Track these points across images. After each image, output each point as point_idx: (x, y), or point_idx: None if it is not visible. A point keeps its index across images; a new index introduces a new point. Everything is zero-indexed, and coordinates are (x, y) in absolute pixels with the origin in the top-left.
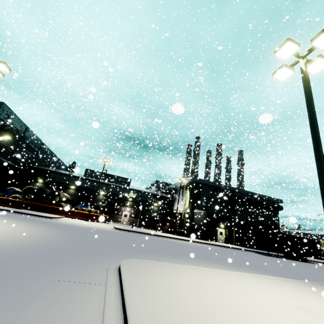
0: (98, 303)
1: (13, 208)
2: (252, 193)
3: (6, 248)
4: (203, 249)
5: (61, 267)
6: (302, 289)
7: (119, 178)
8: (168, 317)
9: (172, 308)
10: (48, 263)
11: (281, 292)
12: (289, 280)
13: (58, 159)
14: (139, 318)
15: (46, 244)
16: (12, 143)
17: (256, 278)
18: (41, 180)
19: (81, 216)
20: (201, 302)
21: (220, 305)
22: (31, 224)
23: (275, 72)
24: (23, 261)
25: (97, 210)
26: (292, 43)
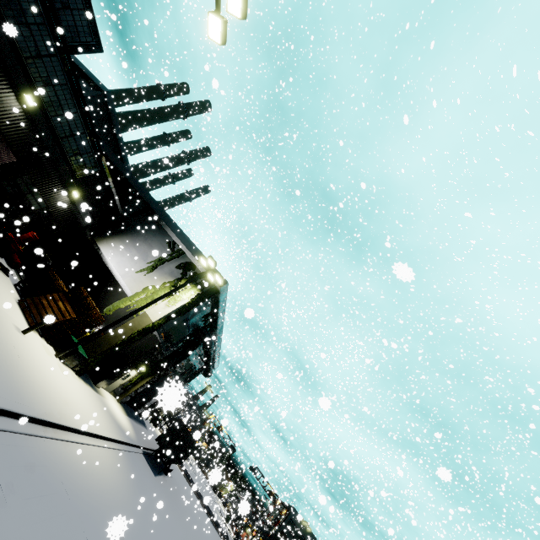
0: None
1: None
2: (219, 349)
3: None
4: None
5: None
6: None
7: None
8: None
9: None
10: None
11: None
12: None
13: None
14: None
15: None
16: None
17: None
18: None
19: None
20: None
21: None
22: None
23: None
24: None
25: None
26: None
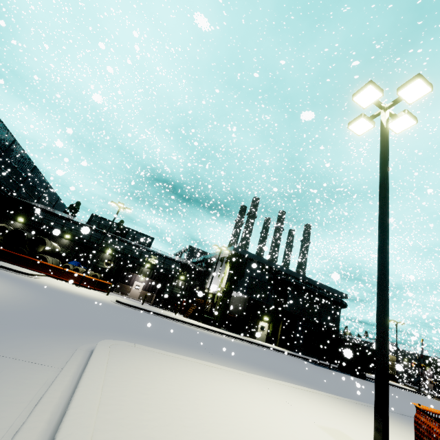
0: (38, 390)
1: None
2: (311, 281)
3: None
4: (232, 345)
5: (3, 336)
6: (343, 409)
7: (137, 235)
8: (132, 418)
9: (144, 408)
10: None
11: (312, 409)
12: (331, 396)
13: (55, 194)
14: (85, 413)
15: None
16: None
17: (287, 388)
18: (22, 220)
19: (71, 279)
20: (191, 406)
21: (218, 413)
22: None
23: (351, 122)
24: None
25: (97, 274)
26: (375, 88)
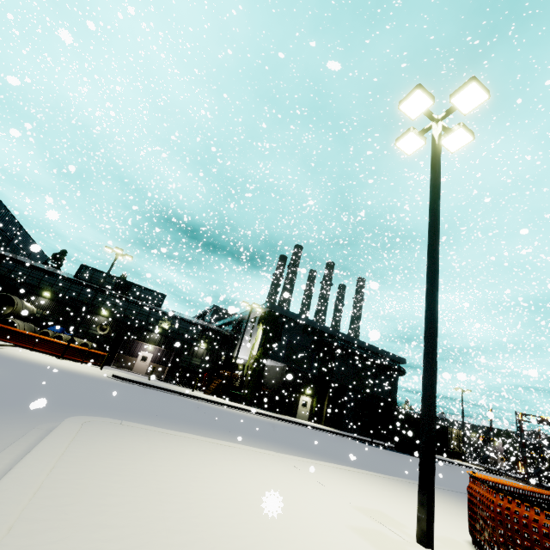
0: None
1: None
2: (363, 343)
3: None
4: (264, 424)
5: None
6: (391, 489)
7: (143, 291)
8: (85, 504)
9: (109, 492)
10: None
11: (351, 489)
12: (379, 475)
13: (30, 240)
14: (9, 499)
15: None
16: None
17: (323, 468)
18: None
19: (50, 349)
20: (182, 489)
21: (219, 495)
22: None
23: (399, 138)
24: None
25: (87, 342)
26: (424, 94)
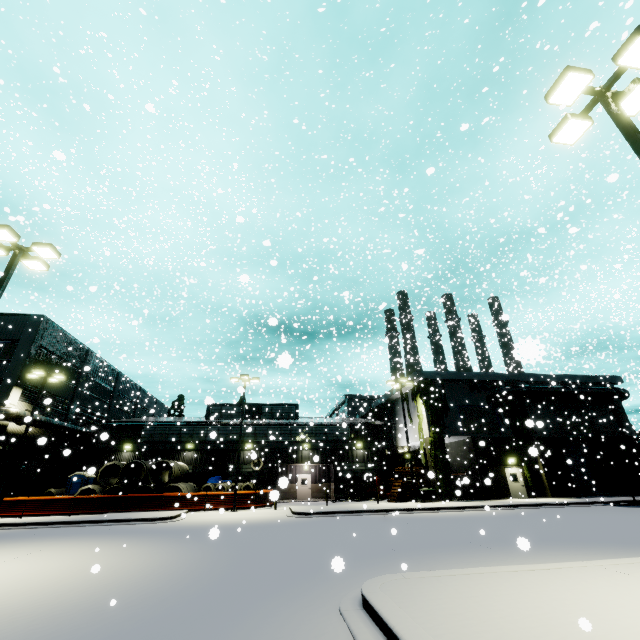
0: None
1: (88, 515)
2: (552, 377)
3: (120, 607)
4: (494, 521)
5: (245, 627)
6: None
7: (274, 408)
8: None
9: None
10: (216, 624)
11: None
12: None
13: (150, 397)
14: None
15: (189, 580)
16: (66, 386)
17: None
18: (129, 446)
19: (220, 503)
20: None
21: None
22: (136, 541)
23: (553, 133)
24: (166, 630)
25: (248, 484)
26: (578, 73)
